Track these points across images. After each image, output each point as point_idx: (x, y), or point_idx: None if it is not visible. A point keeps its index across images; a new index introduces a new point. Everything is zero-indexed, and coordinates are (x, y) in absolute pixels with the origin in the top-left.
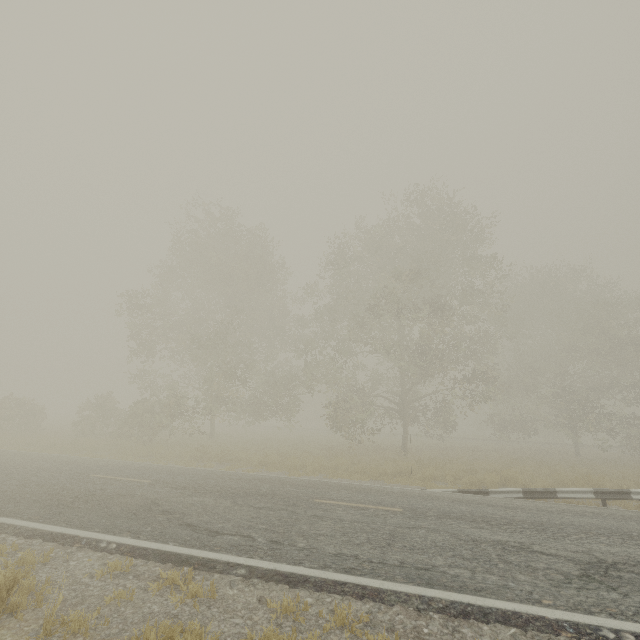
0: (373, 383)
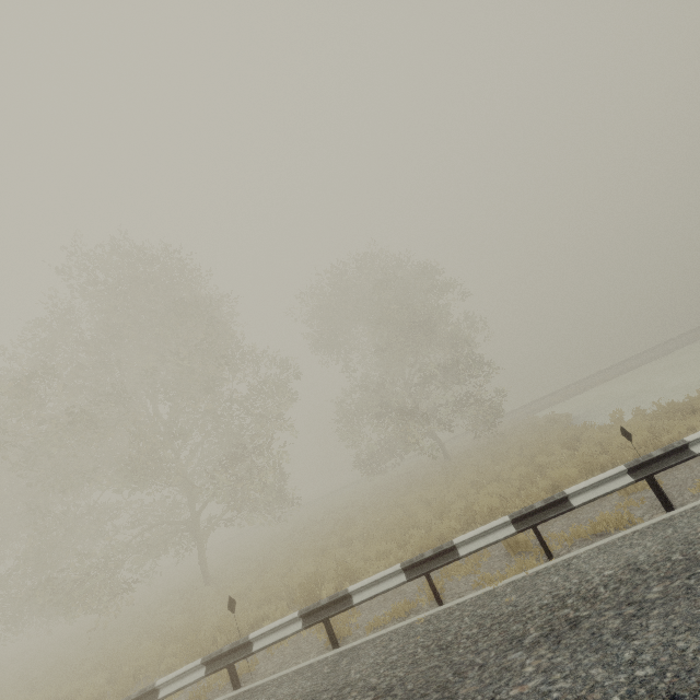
0: (174, 498)
